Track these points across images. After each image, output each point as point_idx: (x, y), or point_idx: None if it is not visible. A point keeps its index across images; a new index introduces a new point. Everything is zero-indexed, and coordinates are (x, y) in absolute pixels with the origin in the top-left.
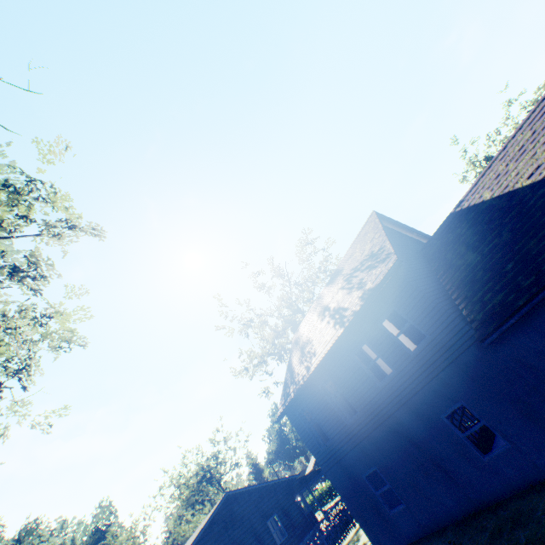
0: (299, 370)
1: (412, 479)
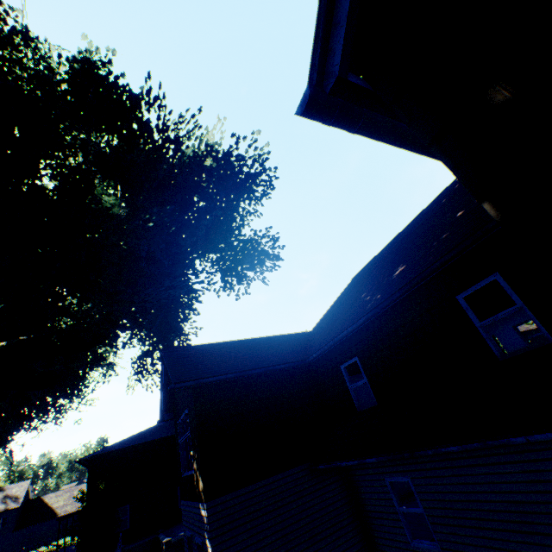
0: None
1: None
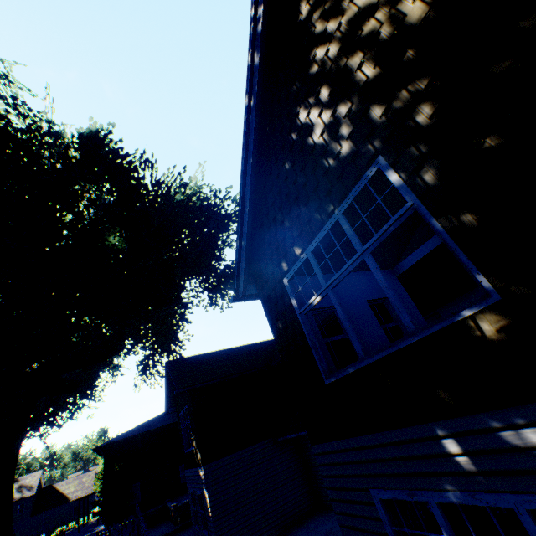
0: None
1: None
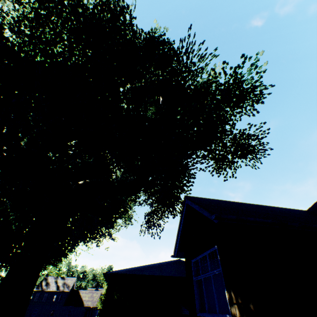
0: (44, 287)
1: (40, 313)
